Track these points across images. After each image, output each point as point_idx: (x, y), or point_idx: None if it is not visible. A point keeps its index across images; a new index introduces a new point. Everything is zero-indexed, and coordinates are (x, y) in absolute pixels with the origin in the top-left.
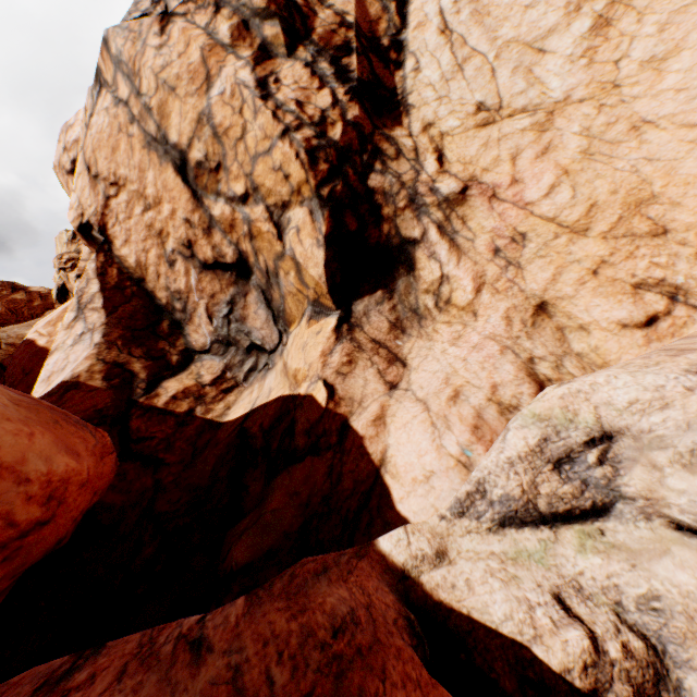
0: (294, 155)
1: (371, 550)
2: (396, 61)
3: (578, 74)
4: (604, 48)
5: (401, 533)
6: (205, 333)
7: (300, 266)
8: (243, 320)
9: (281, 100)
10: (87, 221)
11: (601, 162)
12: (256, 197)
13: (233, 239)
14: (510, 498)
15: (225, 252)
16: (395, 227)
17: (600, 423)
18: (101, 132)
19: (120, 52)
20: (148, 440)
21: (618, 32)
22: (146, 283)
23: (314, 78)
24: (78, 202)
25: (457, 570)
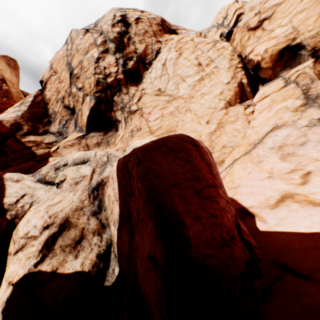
0: (94, 81)
1: (3, 172)
2: (148, 68)
3: (188, 91)
4: (198, 86)
5: (15, 173)
6: (56, 128)
7: (82, 114)
8: (67, 128)
9: (100, 65)
10: (43, 80)
11: (172, 117)
12: (83, 90)
13: (74, 100)
14: (43, 174)
15: (71, 104)
16: (115, 114)
17: (68, 160)
18: (59, 56)
19: (72, 36)
20: (9, 148)
21: (203, 83)
22: (48, 105)
23: (115, 63)
24: (44, 73)
25: (16, 184)
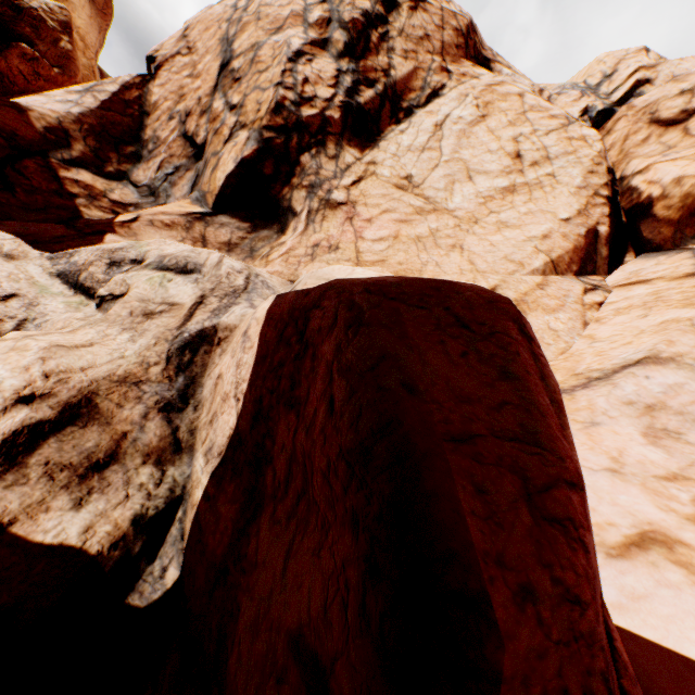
0: (271, 100)
1: None
2: (400, 120)
3: (472, 205)
4: (497, 202)
5: (10, 237)
6: (148, 176)
7: (218, 166)
8: (173, 185)
9: (299, 70)
10: (156, 57)
11: (418, 248)
12: (238, 111)
13: (210, 128)
14: (77, 264)
15: (201, 134)
16: (292, 194)
17: (147, 253)
18: (212, 15)
19: None
20: (24, 177)
21: (512, 200)
22: (148, 118)
23: (334, 79)
24: (164, 43)
25: (3, 263)
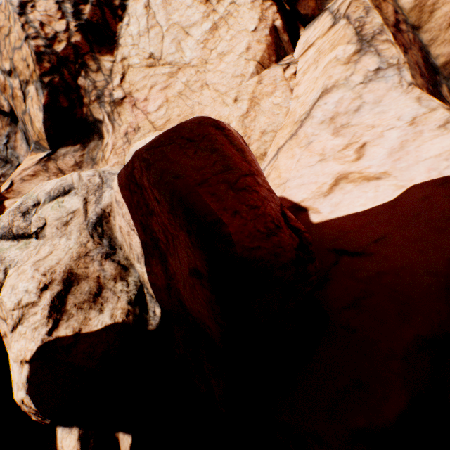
0: (30, 53)
1: None
2: (121, 16)
3: (198, 52)
4: (212, 41)
5: None
6: None
7: (32, 120)
8: (15, 149)
9: (31, 19)
10: None
11: (183, 100)
12: (15, 74)
13: (6, 97)
14: (5, 227)
15: (4, 104)
16: (90, 110)
17: (38, 197)
18: None
19: None
20: None
21: (219, 34)
22: None
23: (59, 12)
24: None
25: None
